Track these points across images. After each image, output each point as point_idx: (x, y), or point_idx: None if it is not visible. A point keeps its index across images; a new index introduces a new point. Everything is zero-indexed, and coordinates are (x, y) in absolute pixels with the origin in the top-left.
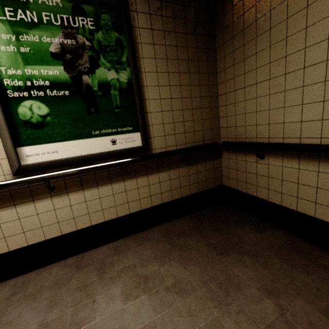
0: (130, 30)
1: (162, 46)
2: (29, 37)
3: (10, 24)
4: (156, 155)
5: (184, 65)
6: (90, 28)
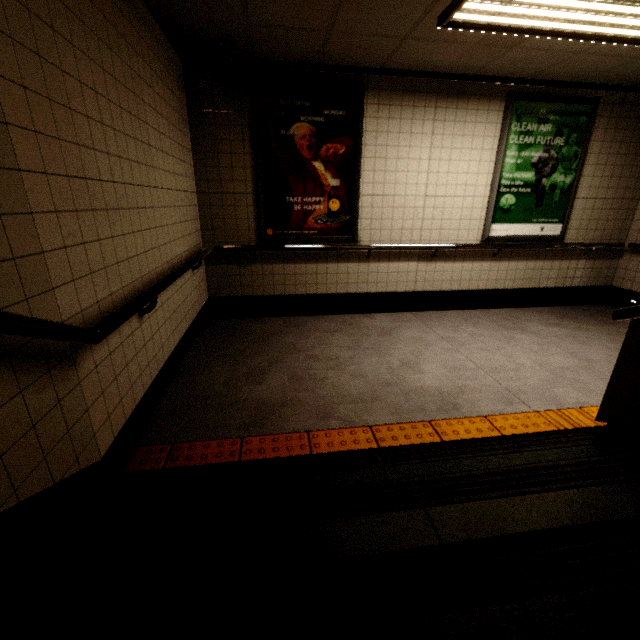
0: (587, 144)
1: (605, 155)
2: (524, 154)
3: (518, 146)
4: (570, 245)
5: (618, 170)
6: (561, 144)
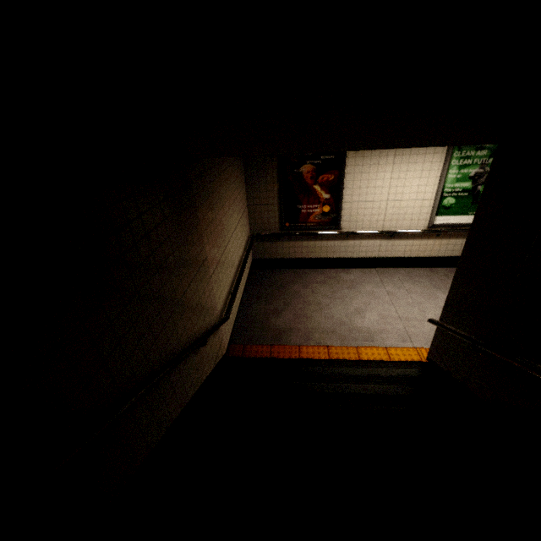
0: None
1: None
2: (463, 171)
3: (458, 166)
4: None
5: None
6: None
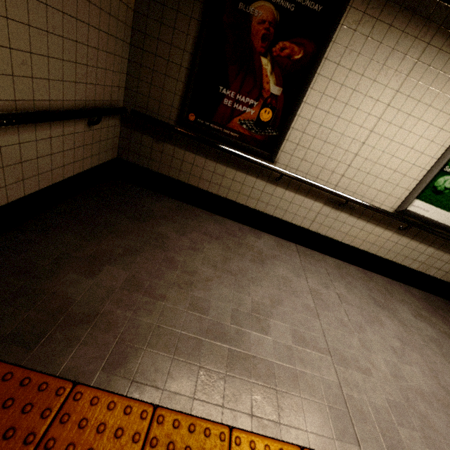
0: None
1: None
2: None
3: None
4: None
5: None
6: None
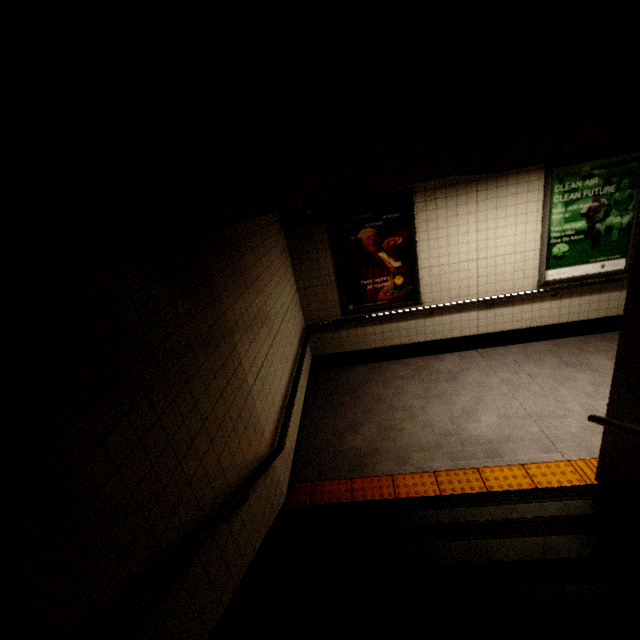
0: None
1: None
2: (571, 208)
3: (564, 203)
4: None
5: None
6: (611, 192)
